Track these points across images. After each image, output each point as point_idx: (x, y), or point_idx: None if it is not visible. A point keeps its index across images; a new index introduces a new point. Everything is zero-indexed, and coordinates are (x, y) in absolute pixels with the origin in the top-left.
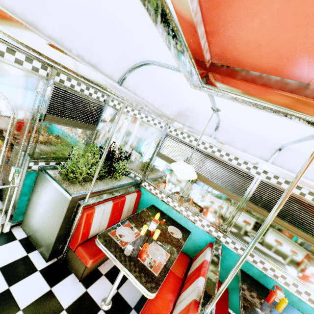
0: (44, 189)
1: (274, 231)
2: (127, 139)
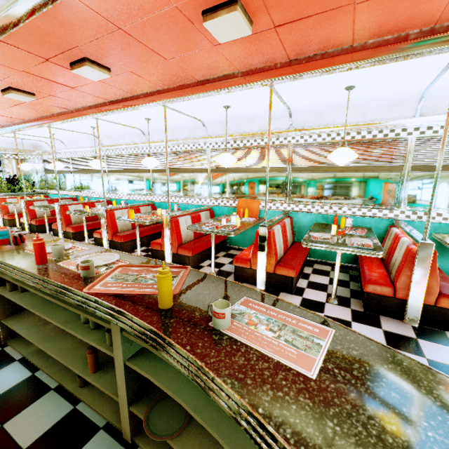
0: None
1: (84, 177)
2: (30, 172)
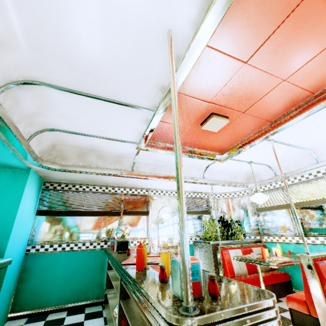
0: (198, 250)
1: None
2: (233, 213)
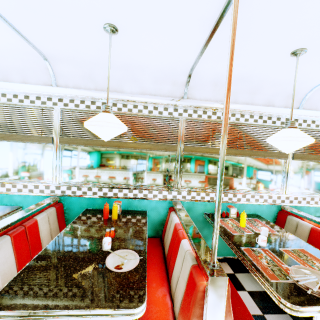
0: None
1: (97, 154)
2: None
